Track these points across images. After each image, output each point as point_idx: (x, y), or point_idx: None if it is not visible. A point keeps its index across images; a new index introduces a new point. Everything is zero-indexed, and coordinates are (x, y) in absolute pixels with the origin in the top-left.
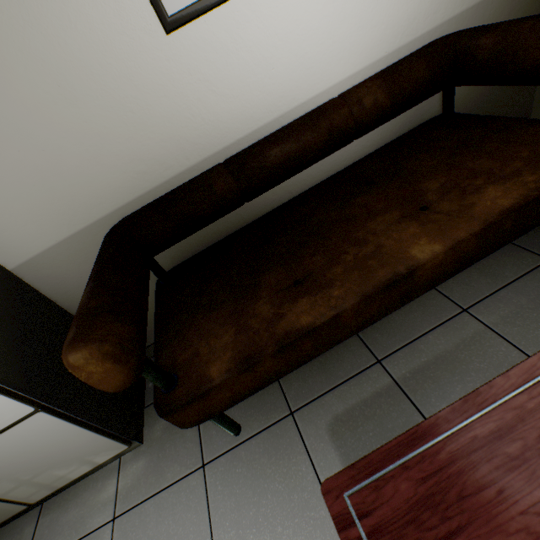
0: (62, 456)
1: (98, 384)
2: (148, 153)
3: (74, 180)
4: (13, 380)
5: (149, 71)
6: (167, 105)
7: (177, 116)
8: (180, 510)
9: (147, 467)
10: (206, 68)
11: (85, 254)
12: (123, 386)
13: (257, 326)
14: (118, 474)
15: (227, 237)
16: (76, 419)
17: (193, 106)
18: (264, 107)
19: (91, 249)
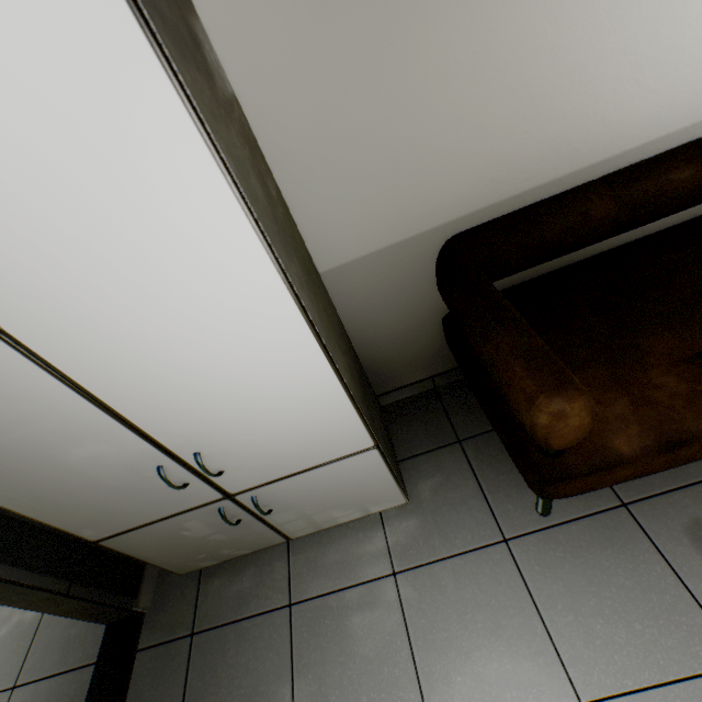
0: (352, 498)
1: (556, 438)
2: (518, 155)
3: (424, 179)
4: (363, 410)
5: (580, 44)
6: (574, 93)
7: (576, 110)
8: (486, 581)
9: (422, 528)
10: (646, 48)
11: (386, 272)
12: (568, 444)
13: (667, 400)
14: (383, 528)
15: (543, 277)
16: (389, 463)
17: (601, 99)
18: (680, 110)
19: (395, 267)
